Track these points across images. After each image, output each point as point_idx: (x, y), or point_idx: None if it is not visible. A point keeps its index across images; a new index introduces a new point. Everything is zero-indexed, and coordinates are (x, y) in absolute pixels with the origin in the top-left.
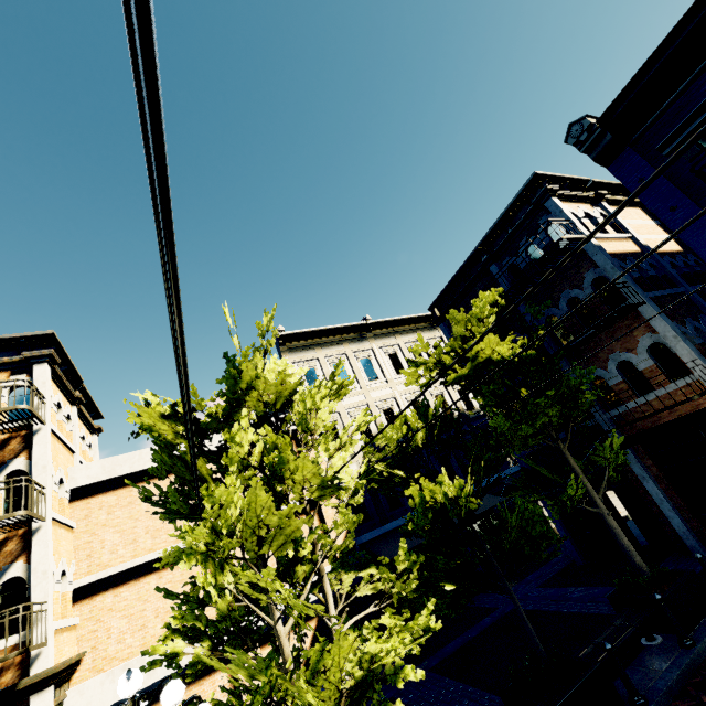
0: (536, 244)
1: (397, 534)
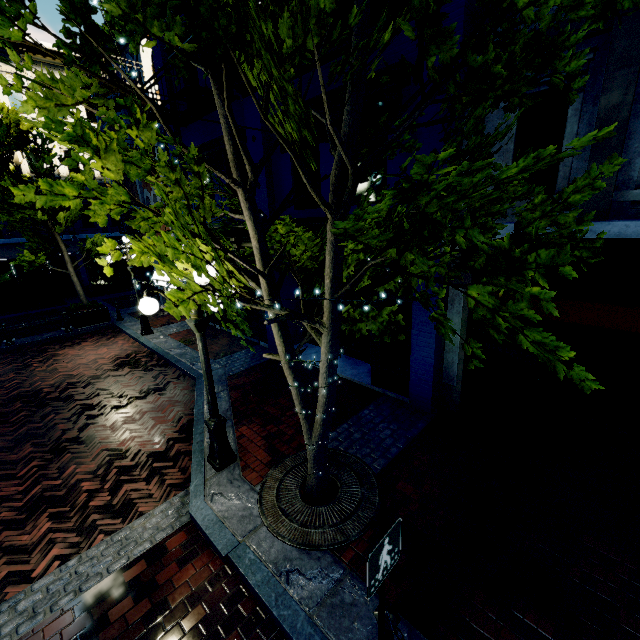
0: (133, 67)
1: (6, 248)
